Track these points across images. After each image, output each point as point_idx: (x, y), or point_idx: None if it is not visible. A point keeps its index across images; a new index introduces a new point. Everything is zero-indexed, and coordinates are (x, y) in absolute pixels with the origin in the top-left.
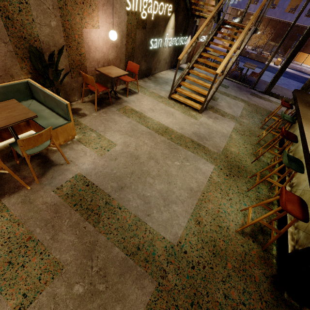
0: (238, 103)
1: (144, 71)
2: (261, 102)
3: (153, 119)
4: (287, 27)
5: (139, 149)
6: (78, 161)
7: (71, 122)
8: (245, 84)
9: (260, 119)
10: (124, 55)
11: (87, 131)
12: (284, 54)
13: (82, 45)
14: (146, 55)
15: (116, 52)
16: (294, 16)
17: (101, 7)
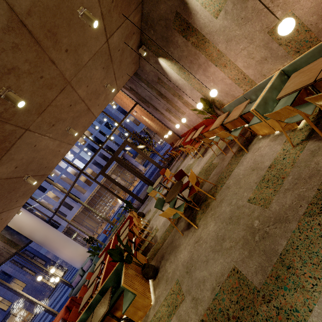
0: None
1: None
2: None
3: None
4: None
5: None
6: None
7: None
8: None
9: None
10: None
11: None
12: None
13: None
14: None
15: None
16: None
17: None
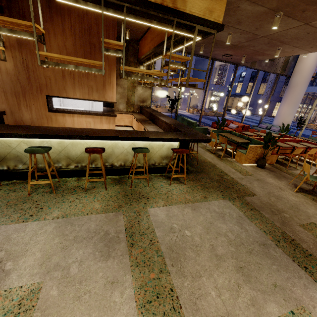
0: None
1: None
2: None
3: None
4: None
5: (233, 281)
6: None
7: None
8: None
9: None
10: None
11: None
12: None
13: None
14: None
15: None
16: None
17: None
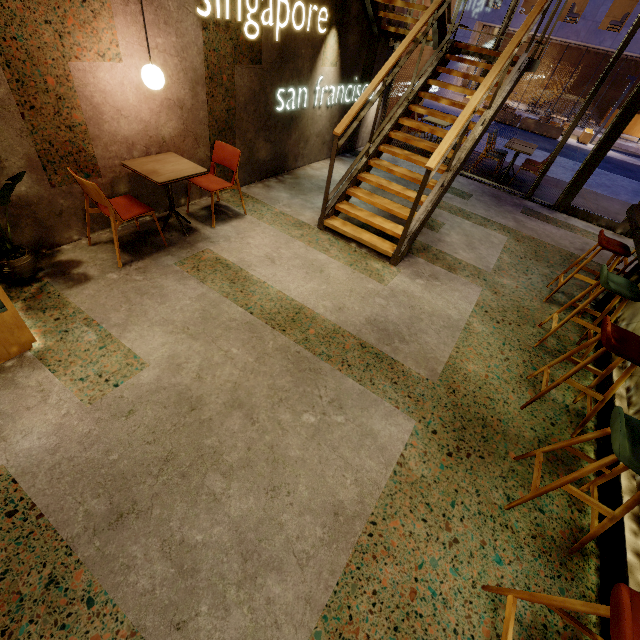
0: (492, 235)
1: (267, 163)
2: (549, 232)
3: (267, 285)
4: (604, 62)
5: (208, 378)
6: (14, 425)
7: (9, 312)
8: (510, 187)
9: (546, 276)
10: (205, 127)
11: (75, 326)
12: (598, 118)
13: (74, 104)
14: (269, 127)
15: (182, 120)
16: (620, 37)
17: (122, 6)
